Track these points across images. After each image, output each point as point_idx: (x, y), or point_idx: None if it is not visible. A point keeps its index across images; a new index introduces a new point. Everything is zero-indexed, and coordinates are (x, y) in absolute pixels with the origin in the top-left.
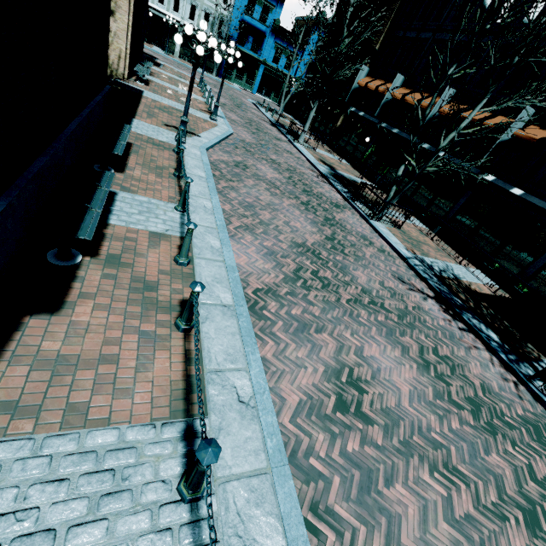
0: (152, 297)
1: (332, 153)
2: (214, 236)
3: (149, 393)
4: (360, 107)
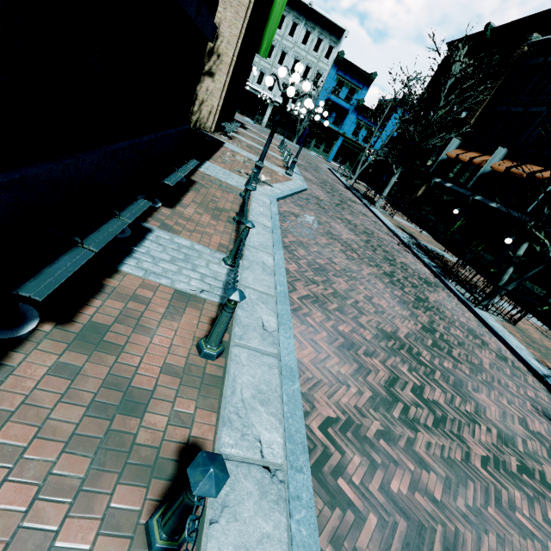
0: (127, 429)
1: (410, 221)
2: (269, 308)
3: None
4: (447, 179)
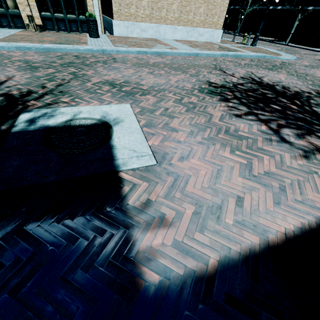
0: None
1: None
2: None
3: None
4: None
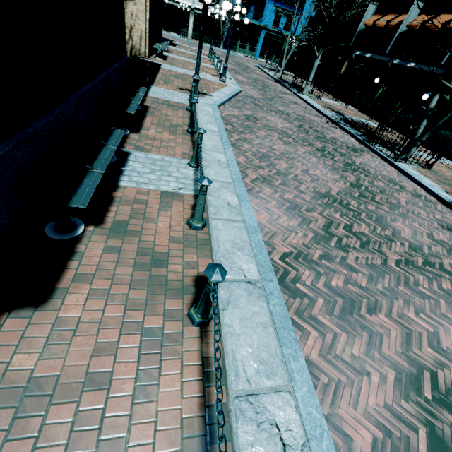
0: (160, 274)
1: (337, 100)
2: (230, 192)
3: (150, 445)
4: (366, 49)
